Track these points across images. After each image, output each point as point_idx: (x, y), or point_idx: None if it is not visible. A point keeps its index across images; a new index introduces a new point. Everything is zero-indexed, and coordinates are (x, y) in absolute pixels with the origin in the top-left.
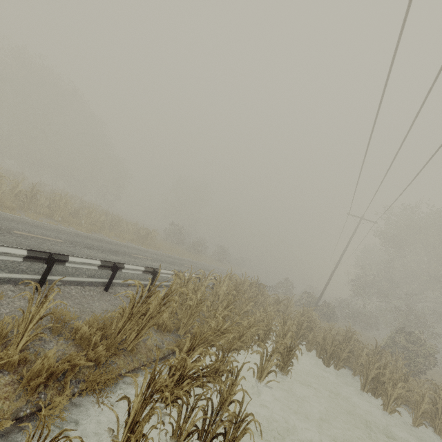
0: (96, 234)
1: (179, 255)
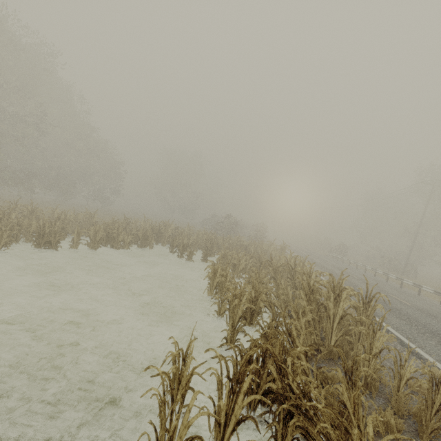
0: None
1: None
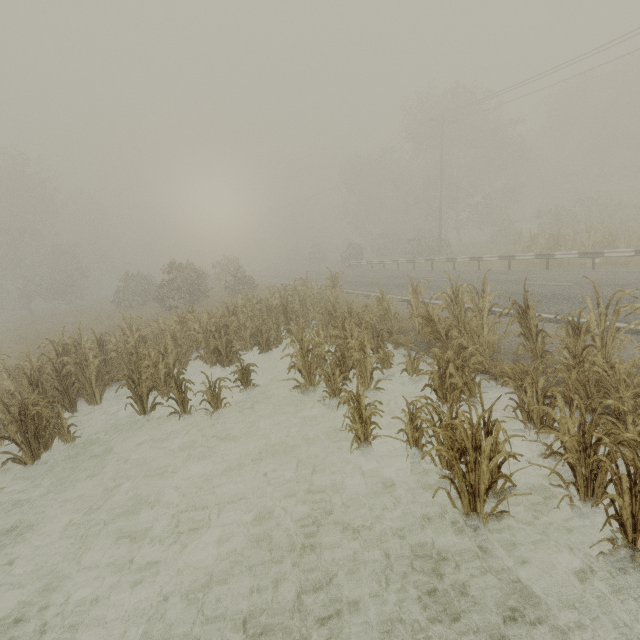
0: None
1: None
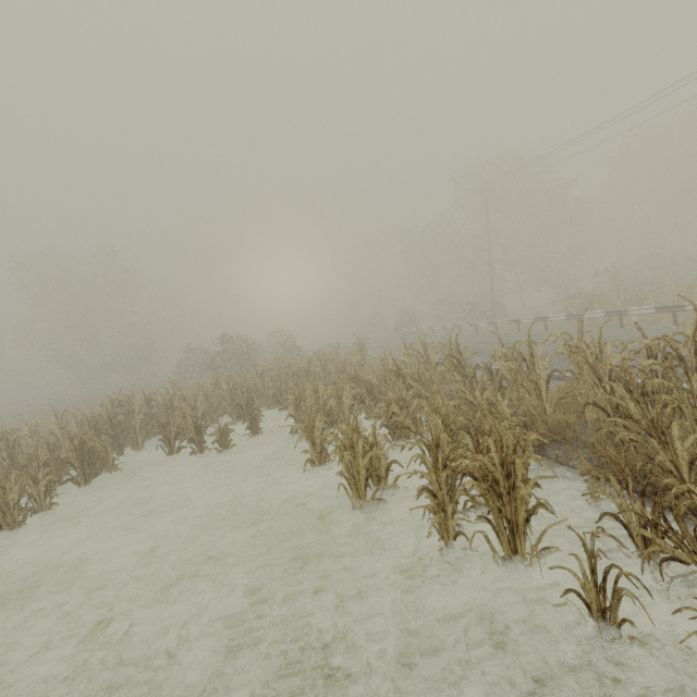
0: None
1: None
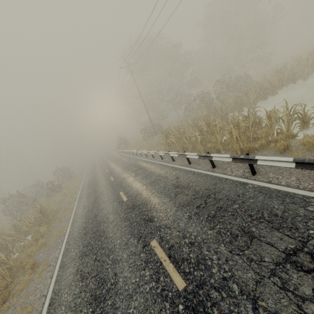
0: (41, 259)
1: (67, 197)
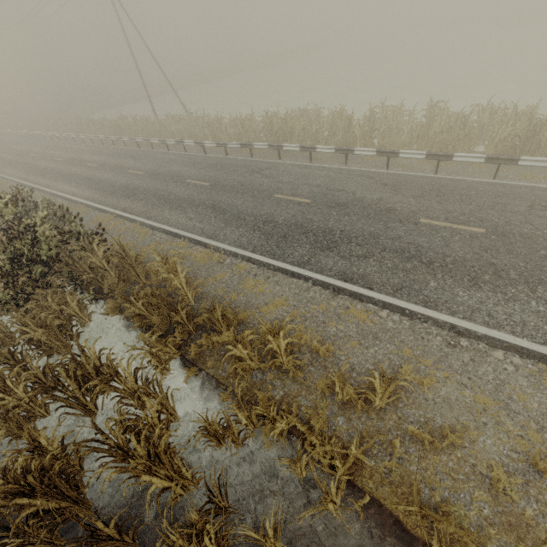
0: None
1: None
